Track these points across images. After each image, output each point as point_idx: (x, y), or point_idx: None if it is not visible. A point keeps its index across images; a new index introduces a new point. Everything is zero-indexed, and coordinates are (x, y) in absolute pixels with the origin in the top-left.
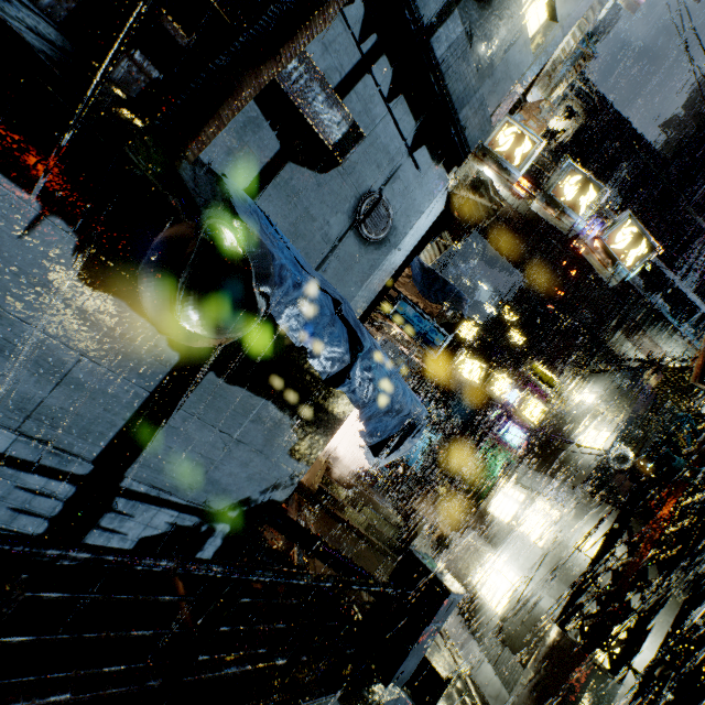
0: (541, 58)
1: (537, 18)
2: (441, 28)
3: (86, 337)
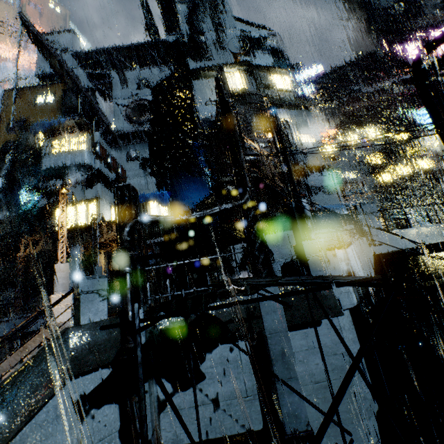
0: (320, 140)
1: (313, 137)
2: (309, 162)
3: (326, 236)
